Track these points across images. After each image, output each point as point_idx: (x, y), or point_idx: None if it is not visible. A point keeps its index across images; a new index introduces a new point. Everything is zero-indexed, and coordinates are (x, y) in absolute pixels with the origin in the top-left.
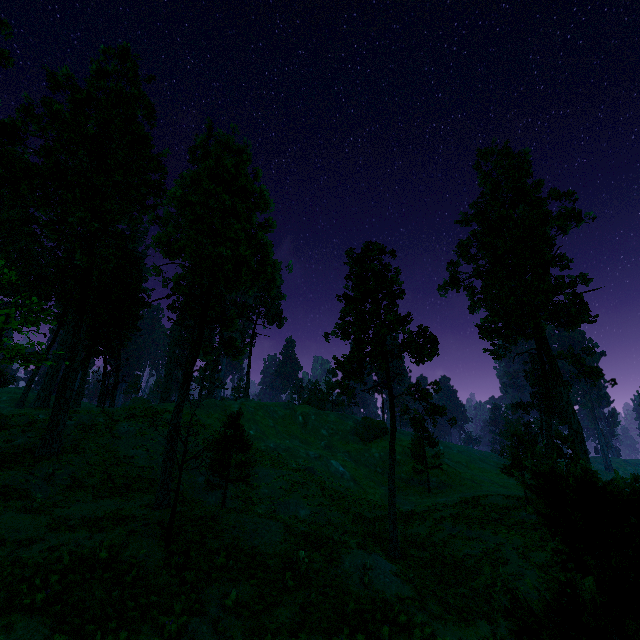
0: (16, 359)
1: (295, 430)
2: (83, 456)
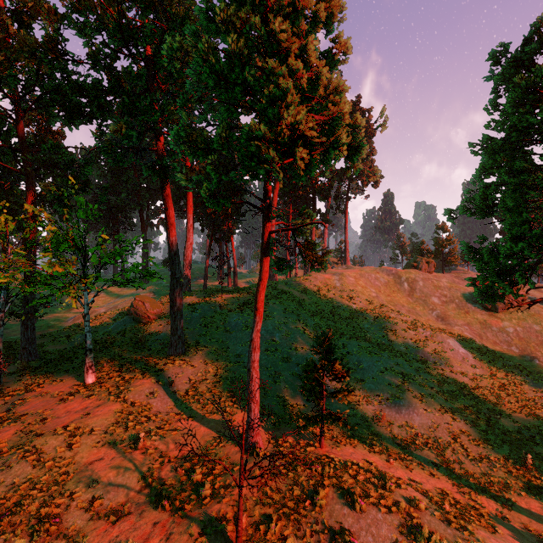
0: (124, 286)
1: (400, 298)
2: (201, 354)
